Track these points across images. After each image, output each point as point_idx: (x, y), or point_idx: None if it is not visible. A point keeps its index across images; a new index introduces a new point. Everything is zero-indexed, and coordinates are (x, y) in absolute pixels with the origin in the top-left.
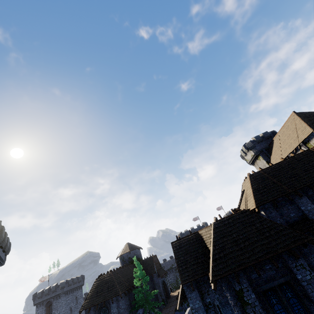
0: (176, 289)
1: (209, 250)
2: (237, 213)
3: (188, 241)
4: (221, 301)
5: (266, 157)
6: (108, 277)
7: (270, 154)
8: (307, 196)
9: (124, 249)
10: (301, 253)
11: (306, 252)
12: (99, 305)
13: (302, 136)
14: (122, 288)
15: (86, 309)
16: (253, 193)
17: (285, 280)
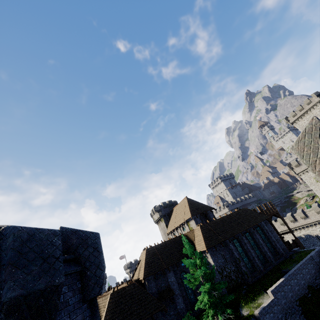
0: None
1: (101, 318)
2: (129, 285)
3: None
4: None
5: (166, 221)
6: None
7: (169, 219)
8: (173, 271)
9: None
10: (158, 317)
11: (160, 316)
12: None
13: (186, 217)
14: None
15: None
16: (145, 266)
17: None
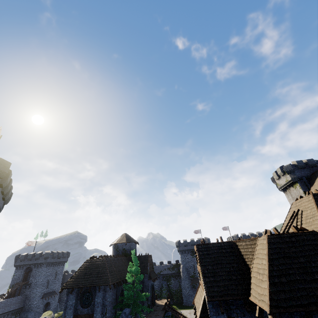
0: (158, 298)
1: (249, 268)
2: (304, 233)
3: (219, 249)
4: None
5: (304, 187)
6: (101, 262)
7: (310, 184)
8: None
9: (121, 238)
10: None
11: None
12: (83, 289)
13: None
14: (113, 278)
15: (69, 288)
16: None
17: None
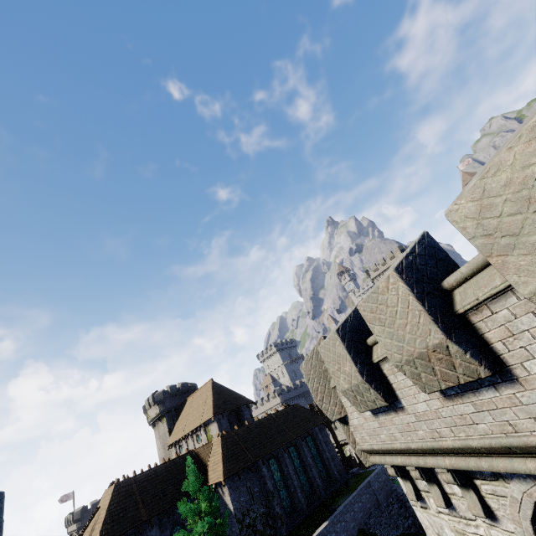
0: None
1: None
2: None
3: None
4: None
5: (171, 422)
6: None
7: (177, 417)
8: (160, 525)
9: None
10: None
11: None
12: None
13: (206, 416)
14: None
15: None
16: (105, 521)
17: None
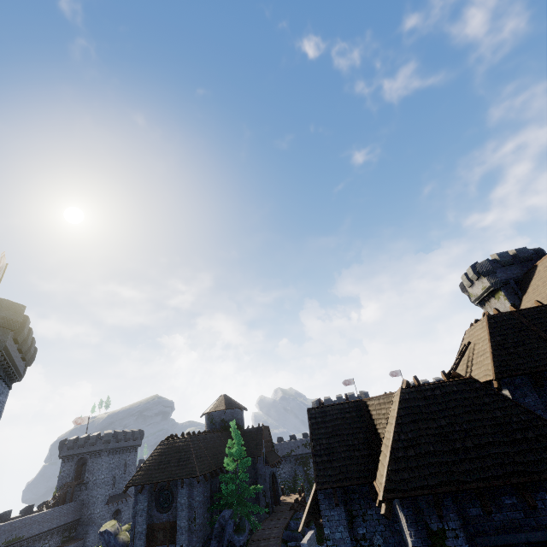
0: (291, 493)
1: (380, 439)
2: (455, 382)
3: (341, 413)
4: (388, 540)
5: (512, 296)
6: (182, 443)
7: (522, 291)
8: None
9: (217, 404)
10: None
11: None
12: (159, 485)
13: None
14: (203, 467)
15: (137, 485)
16: (493, 351)
17: (545, 538)
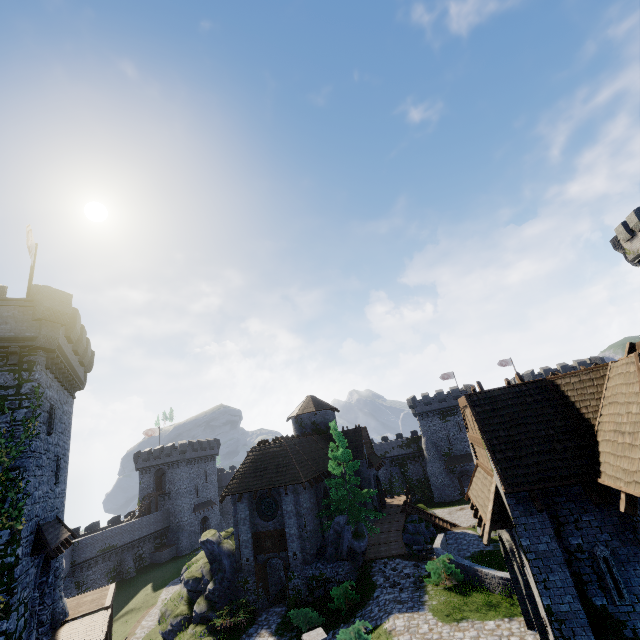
0: (388, 495)
1: (591, 426)
2: None
3: (518, 397)
4: (616, 551)
5: None
6: (278, 448)
7: None
8: None
9: (304, 406)
10: None
11: None
12: (259, 493)
13: None
14: (306, 472)
15: (234, 494)
16: None
17: None
